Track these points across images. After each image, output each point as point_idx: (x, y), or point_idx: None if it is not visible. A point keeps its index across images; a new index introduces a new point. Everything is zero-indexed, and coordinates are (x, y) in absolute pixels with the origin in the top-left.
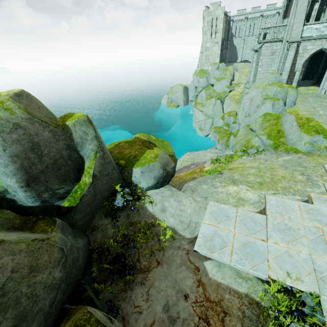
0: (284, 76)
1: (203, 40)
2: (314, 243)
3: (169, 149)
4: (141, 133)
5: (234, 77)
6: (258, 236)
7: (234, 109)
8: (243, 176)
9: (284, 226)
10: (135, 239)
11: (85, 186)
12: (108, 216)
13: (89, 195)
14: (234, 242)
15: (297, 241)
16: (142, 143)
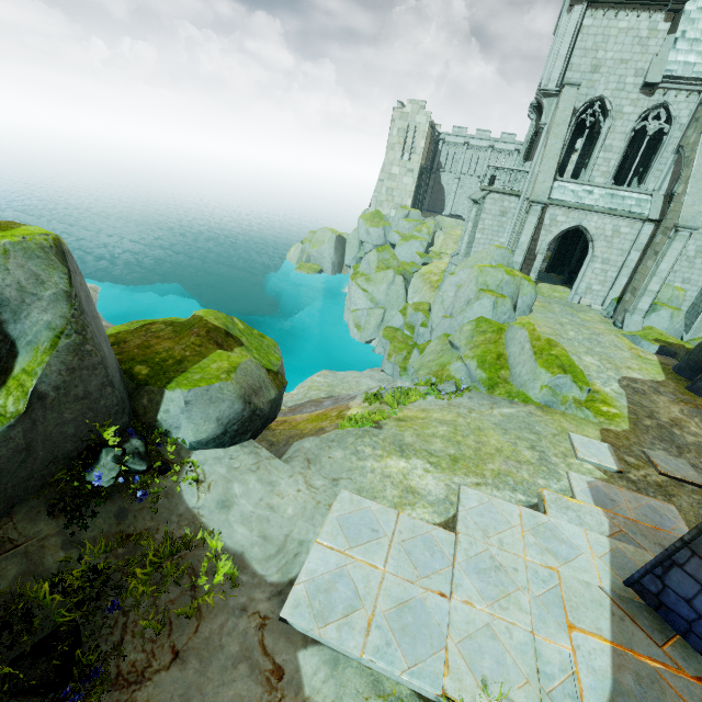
0: (518, 257)
1: (386, 159)
2: (542, 604)
3: (273, 358)
4: (229, 311)
5: (435, 240)
6: (433, 583)
7: (427, 298)
8: (423, 439)
9: (488, 560)
10: (126, 584)
11: None
12: (58, 512)
13: (7, 448)
14: (380, 598)
15: (509, 600)
16: (207, 332)
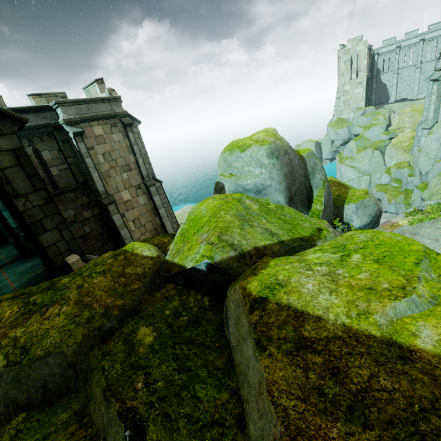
0: None
1: (339, 83)
2: None
3: None
4: None
5: (391, 121)
6: None
7: (402, 159)
8: None
9: None
10: None
11: (319, 212)
12: None
13: None
14: None
15: None
16: (338, 184)
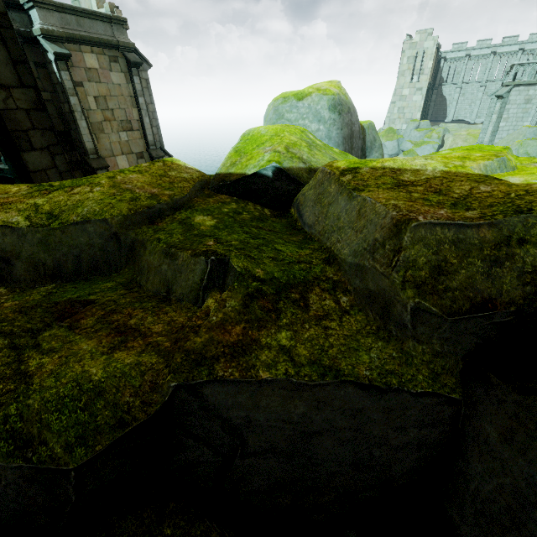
0: None
1: (397, 84)
2: None
3: None
4: None
5: (444, 142)
6: None
7: None
8: None
9: None
10: None
11: None
12: None
13: None
14: None
15: None
16: None
